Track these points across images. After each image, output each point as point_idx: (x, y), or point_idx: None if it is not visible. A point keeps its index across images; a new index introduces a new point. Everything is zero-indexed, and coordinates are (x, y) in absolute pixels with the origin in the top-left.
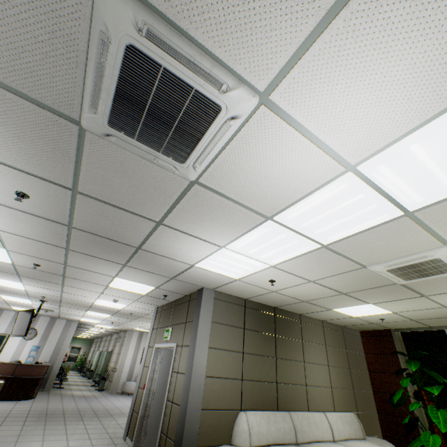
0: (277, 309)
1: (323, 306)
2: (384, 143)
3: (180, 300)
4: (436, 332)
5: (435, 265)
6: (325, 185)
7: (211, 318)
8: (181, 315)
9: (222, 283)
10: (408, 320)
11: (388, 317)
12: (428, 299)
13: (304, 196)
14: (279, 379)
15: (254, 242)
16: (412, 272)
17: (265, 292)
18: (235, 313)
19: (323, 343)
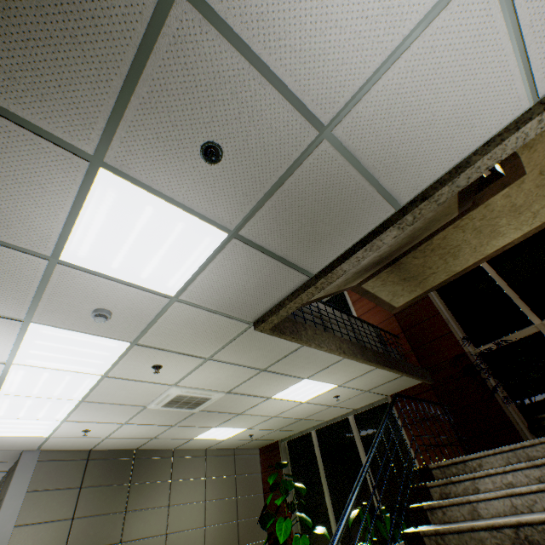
0: (140, 451)
1: (181, 438)
2: (8, 352)
3: (11, 469)
4: (307, 436)
5: (189, 398)
6: (8, 371)
7: (29, 487)
8: (4, 489)
9: (40, 443)
10: (275, 431)
11: (254, 432)
12: (249, 415)
13: (3, 378)
14: (126, 537)
15: (11, 409)
16: (184, 404)
17: (100, 440)
18: (71, 471)
19: (202, 476)
